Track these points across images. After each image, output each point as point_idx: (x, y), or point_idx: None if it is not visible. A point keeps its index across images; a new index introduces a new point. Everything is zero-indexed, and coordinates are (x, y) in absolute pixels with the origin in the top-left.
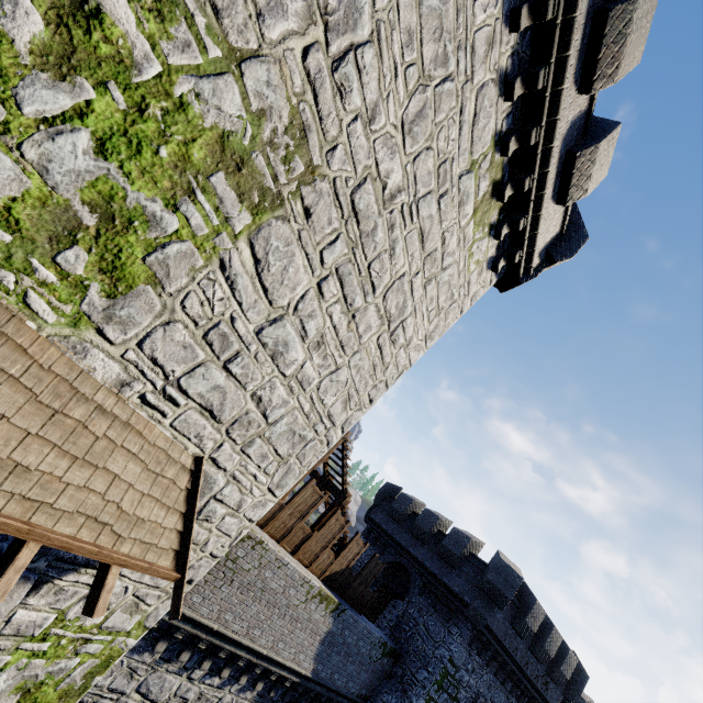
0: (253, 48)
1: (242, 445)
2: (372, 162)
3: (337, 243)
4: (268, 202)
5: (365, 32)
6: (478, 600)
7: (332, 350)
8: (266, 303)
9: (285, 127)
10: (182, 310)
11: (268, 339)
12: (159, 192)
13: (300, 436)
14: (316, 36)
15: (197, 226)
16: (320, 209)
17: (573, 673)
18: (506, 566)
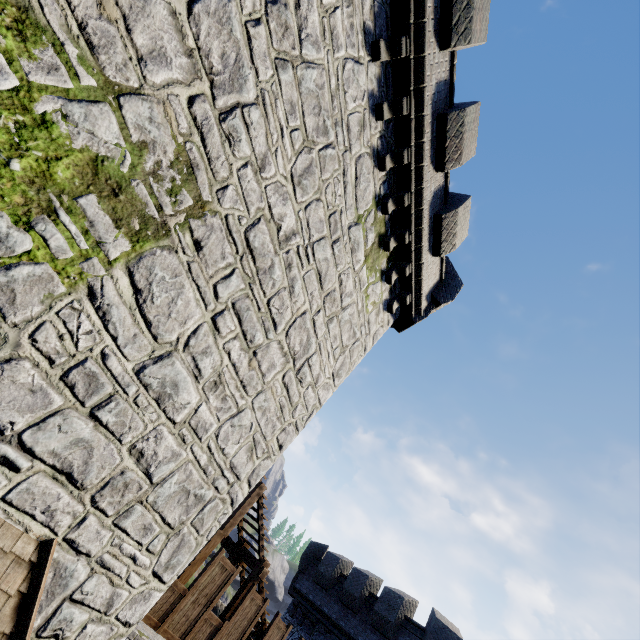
0: (133, 86)
1: (114, 516)
2: (265, 205)
3: (233, 277)
4: (151, 231)
5: (250, 96)
6: None
7: (232, 391)
8: (149, 338)
9: (170, 162)
10: (32, 344)
11: (152, 380)
12: (7, 207)
13: (196, 496)
14: (202, 90)
15: (58, 248)
16: (212, 243)
17: None
18: (444, 627)
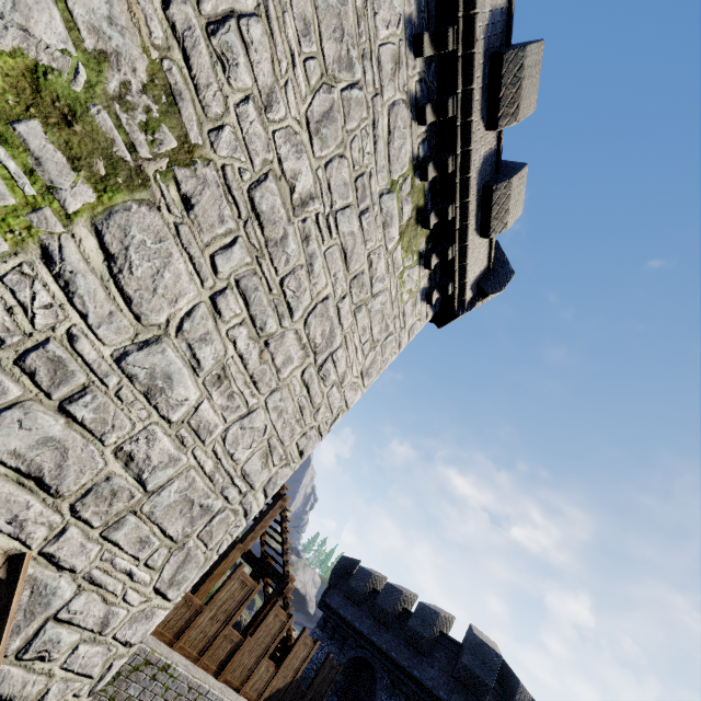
0: None
1: (102, 528)
2: (274, 156)
3: (235, 248)
4: (123, 178)
5: (249, 2)
6: (455, 694)
7: (240, 387)
8: (130, 318)
9: (142, 85)
10: None
11: (138, 370)
12: None
13: (202, 507)
14: None
15: None
16: (205, 201)
17: None
18: (482, 643)
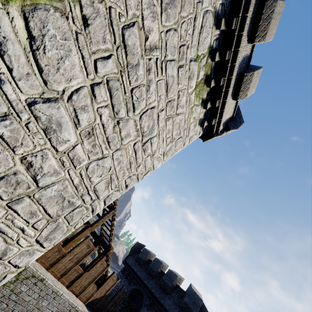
0: None
1: (8, 201)
2: (140, 14)
3: (109, 61)
4: None
5: None
6: None
7: (100, 142)
8: (40, 81)
9: None
10: None
11: (41, 114)
12: None
13: (69, 202)
14: None
15: None
16: (96, 25)
17: None
18: (195, 293)
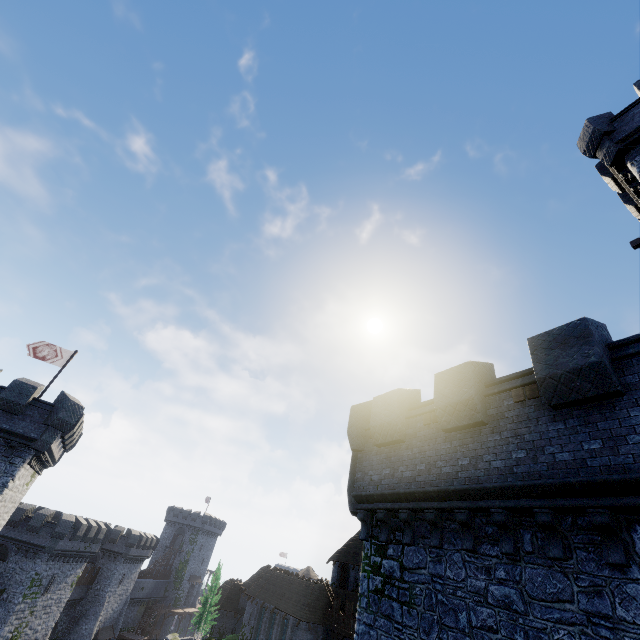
0: None
1: None
2: None
3: None
4: None
5: None
6: (51, 542)
7: None
8: None
9: None
10: None
11: None
12: None
13: None
14: None
15: None
16: None
17: (107, 533)
18: (66, 521)
